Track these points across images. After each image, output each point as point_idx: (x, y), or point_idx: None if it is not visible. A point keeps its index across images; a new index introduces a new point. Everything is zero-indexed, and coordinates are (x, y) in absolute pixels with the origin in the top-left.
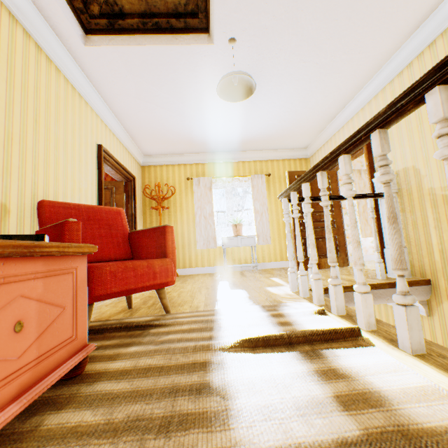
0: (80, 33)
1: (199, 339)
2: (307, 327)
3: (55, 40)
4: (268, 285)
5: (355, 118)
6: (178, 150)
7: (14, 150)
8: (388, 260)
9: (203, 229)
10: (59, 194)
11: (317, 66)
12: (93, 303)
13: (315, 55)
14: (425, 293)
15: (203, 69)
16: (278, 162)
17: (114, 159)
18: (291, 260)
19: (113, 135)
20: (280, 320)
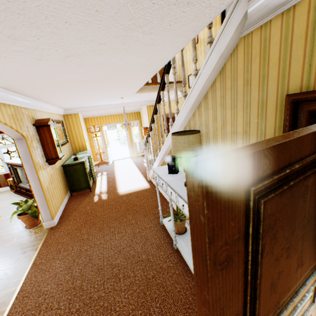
0: None
1: None
2: None
3: None
4: None
5: None
6: None
7: None
8: (171, 76)
9: None
10: None
11: None
12: None
13: None
14: (181, 87)
15: None
16: None
17: None
18: None
19: None
20: None
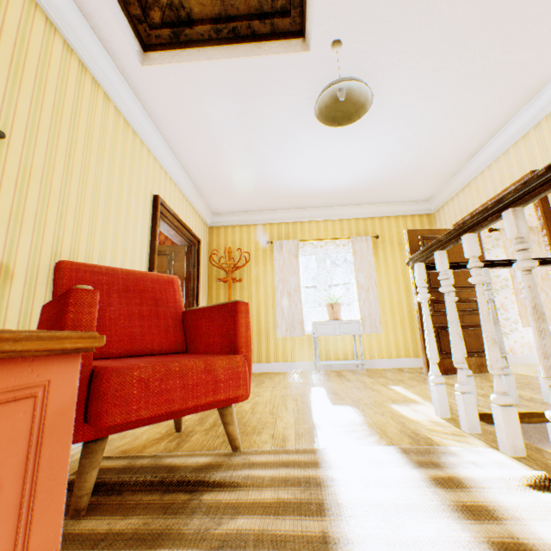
0: (136, 49)
1: (299, 542)
2: (543, 536)
3: (105, 59)
4: (391, 399)
5: (512, 151)
6: (256, 205)
7: (31, 190)
8: None
9: (286, 309)
10: (93, 256)
11: (457, 76)
12: (107, 435)
13: (456, 58)
14: None
15: (293, 90)
16: (389, 219)
17: (174, 215)
18: (435, 362)
19: (175, 186)
20: (462, 500)
